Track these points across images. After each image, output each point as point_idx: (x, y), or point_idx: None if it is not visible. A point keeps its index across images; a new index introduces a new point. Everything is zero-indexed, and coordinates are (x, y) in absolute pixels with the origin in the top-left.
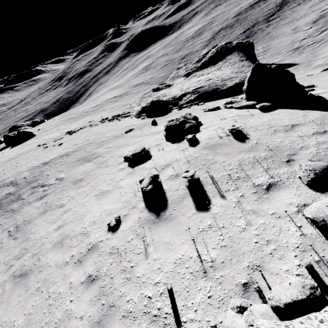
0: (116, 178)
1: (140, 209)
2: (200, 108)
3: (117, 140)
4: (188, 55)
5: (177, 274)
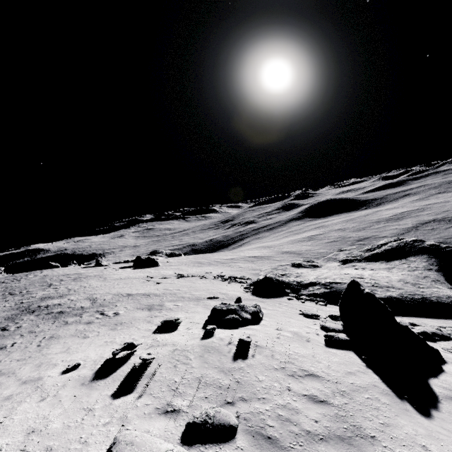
0: (135, 335)
1: (95, 367)
2: (308, 307)
3: (191, 302)
4: (369, 238)
5: (26, 421)
